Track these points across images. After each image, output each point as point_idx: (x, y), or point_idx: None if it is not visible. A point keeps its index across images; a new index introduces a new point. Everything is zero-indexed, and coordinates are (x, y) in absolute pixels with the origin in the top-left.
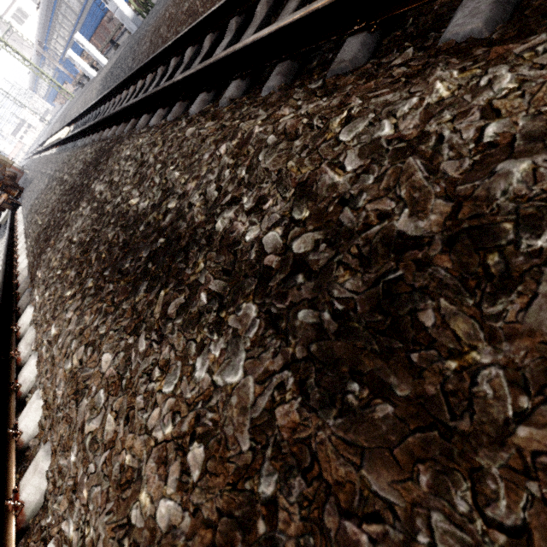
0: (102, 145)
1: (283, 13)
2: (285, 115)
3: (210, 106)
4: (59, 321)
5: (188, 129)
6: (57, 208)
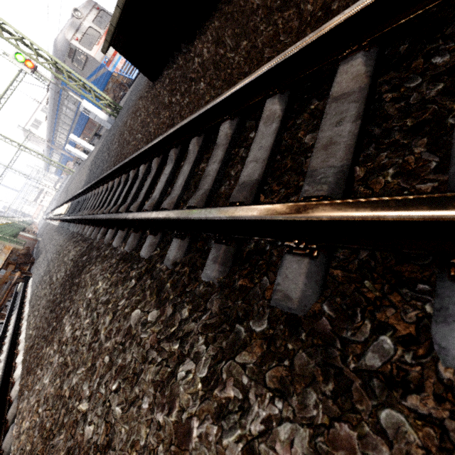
0: (80, 253)
1: (211, 159)
2: (230, 402)
3: (158, 253)
4: None
5: (133, 312)
6: (42, 323)
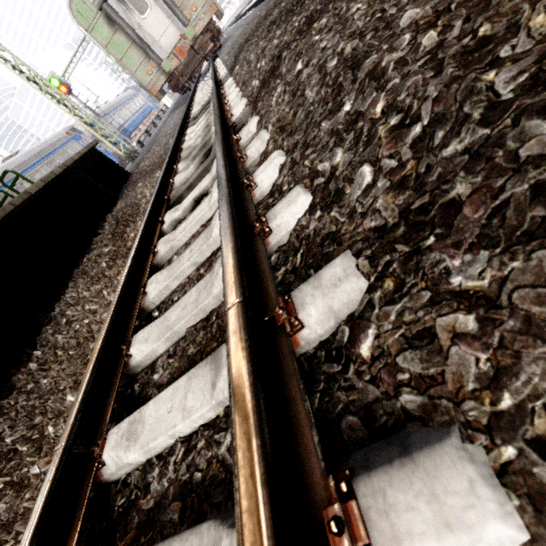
0: None
1: None
2: None
3: None
4: (255, 49)
5: None
6: (255, 26)
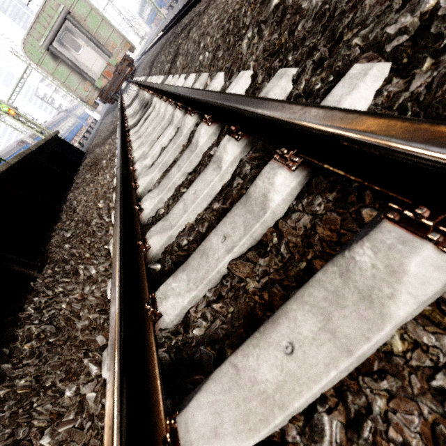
0: None
1: None
2: None
3: None
4: (164, 54)
5: None
6: (160, 48)
